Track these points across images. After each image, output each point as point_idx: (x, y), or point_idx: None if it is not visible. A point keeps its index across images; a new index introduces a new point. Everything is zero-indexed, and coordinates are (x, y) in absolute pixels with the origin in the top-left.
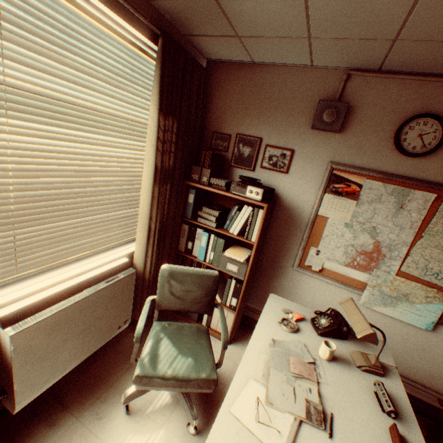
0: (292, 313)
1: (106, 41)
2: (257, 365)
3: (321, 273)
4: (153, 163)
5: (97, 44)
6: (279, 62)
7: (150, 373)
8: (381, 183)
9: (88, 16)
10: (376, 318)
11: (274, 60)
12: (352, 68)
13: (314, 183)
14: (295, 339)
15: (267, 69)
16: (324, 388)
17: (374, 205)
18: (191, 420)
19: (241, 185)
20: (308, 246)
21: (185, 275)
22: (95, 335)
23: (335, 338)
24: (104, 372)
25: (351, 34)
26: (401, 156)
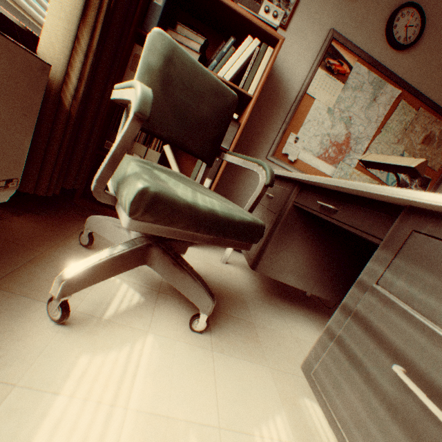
0: None
1: None
2: None
3: (294, 166)
4: None
5: None
6: None
7: (170, 193)
8: (367, 70)
9: None
10: None
11: None
12: None
13: (310, 53)
14: None
15: None
16: None
17: (356, 94)
18: (207, 306)
19: None
20: (288, 132)
21: (195, 67)
22: None
23: None
24: None
25: None
26: (386, 45)
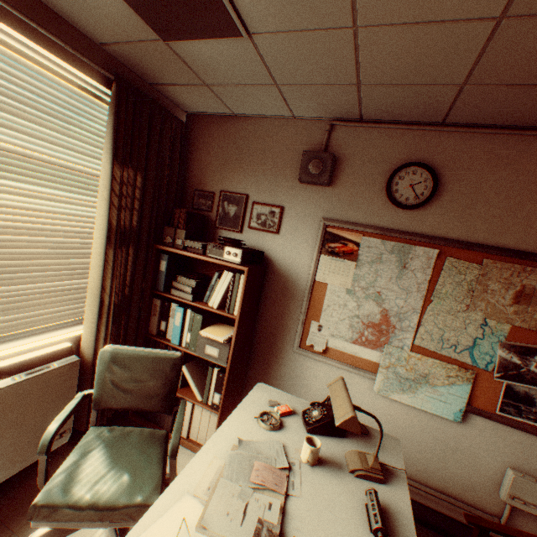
0: (278, 406)
1: (45, 83)
2: (205, 475)
3: (326, 355)
4: (106, 219)
5: (31, 84)
6: (261, 114)
7: (56, 500)
8: (380, 240)
9: (18, 55)
10: (397, 409)
11: (254, 111)
12: (335, 119)
13: (309, 244)
14: (274, 438)
15: (250, 121)
16: (294, 503)
17: (376, 266)
18: None
19: (218, 246)
20: (308, 321)
21: (133, 357)
22: (4, 453)
23: (331, 435)
24: (13, 510)
25: (315, 79)
26: (396, 208)
